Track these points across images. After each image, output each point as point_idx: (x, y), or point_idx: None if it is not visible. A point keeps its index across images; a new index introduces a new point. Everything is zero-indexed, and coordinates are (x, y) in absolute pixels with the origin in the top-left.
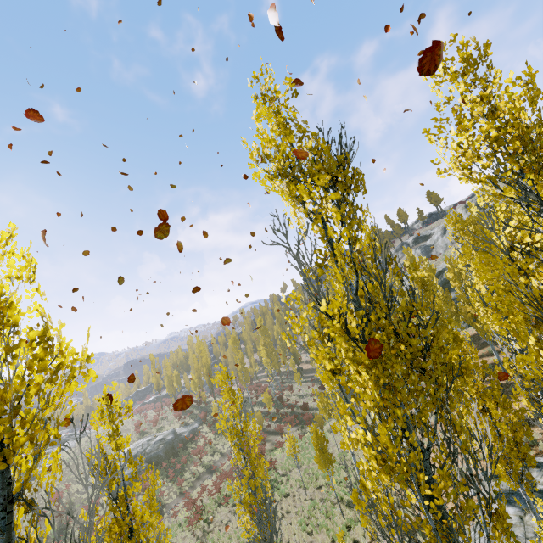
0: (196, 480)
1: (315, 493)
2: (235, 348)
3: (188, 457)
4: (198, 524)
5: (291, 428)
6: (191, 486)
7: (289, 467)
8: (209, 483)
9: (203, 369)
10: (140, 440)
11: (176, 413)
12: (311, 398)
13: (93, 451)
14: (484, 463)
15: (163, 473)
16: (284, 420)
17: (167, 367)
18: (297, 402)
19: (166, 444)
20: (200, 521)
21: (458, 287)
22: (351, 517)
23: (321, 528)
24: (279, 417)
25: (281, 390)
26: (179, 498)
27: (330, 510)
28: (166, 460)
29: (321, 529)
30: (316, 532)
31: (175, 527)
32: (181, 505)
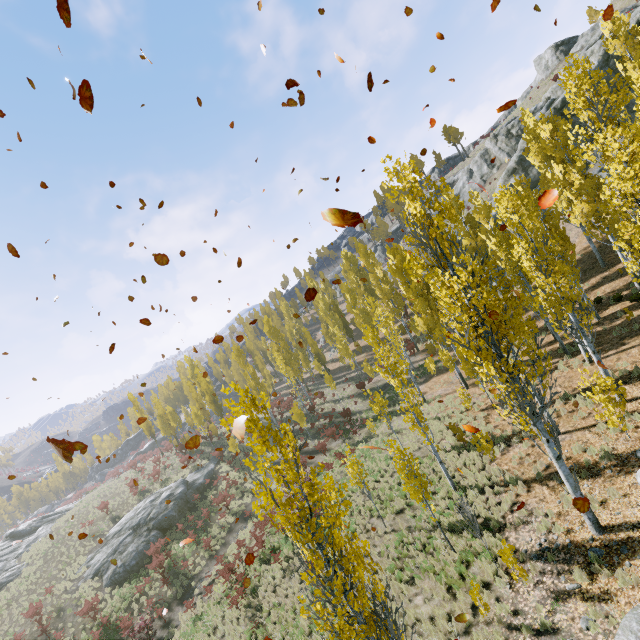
0: (227, 534)
1: (396, 521)
2: (242, 362)
3: (211, 508)
4: (244, 599)
5: (334, 442)
6: (222, 543)
7: (349, 493)
8: (245, 534)
9: (205, 397)
10: (140, 504)
11: (181, 458)
12: (350, 401)
13: (79, 532)
14: (634, 435)
15: (181, 536)
16: (324, 434)
17: (156, 405)
18: (334, 410)
19: (177, 500)
20: (246, 593)
21: (536, 216)
22: (465, 549)
23: (423, 571)
24: (315, 431)
25: (310, 400)
26: (210, 563)
27: (426, 541)
28: (182, 519)
29: (423, 572)
30: (419, 578)
31: (212, 607)
32: (214, 572)
